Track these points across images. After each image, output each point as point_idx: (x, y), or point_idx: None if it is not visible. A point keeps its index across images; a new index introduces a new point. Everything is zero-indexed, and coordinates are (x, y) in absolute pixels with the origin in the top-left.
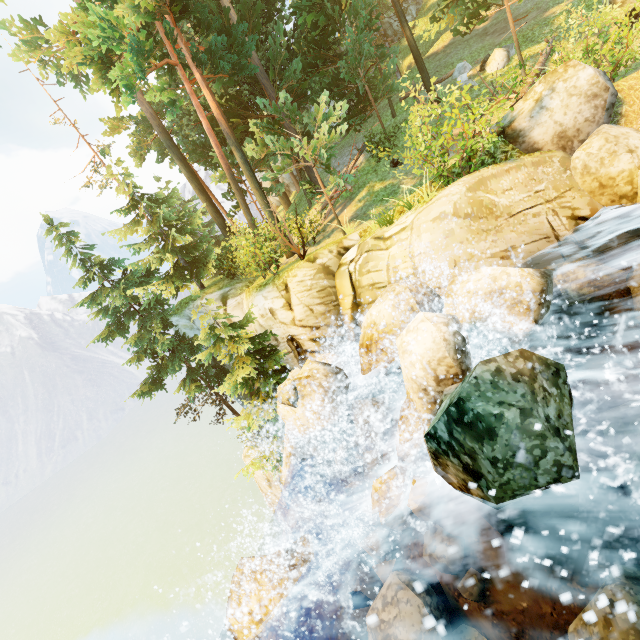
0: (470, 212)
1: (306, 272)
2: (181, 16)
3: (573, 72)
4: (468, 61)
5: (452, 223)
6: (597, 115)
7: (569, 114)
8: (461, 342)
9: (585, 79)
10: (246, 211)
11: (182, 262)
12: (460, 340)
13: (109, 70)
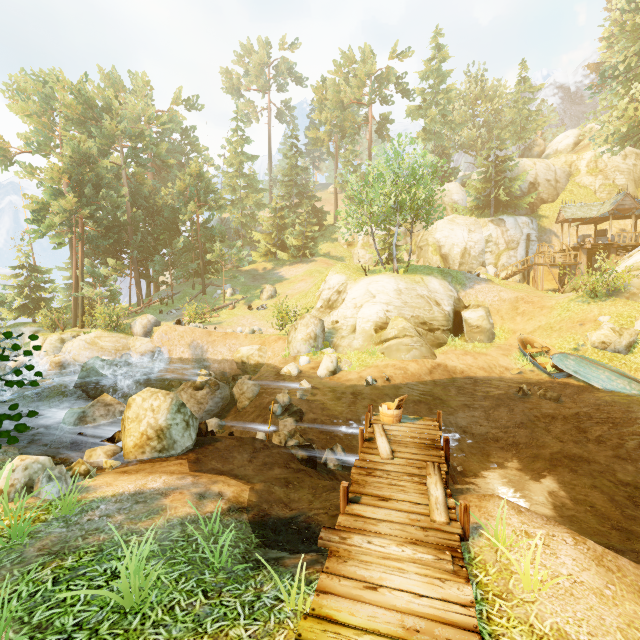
0: (90, 341)
1: (56, 337)
2: (87, 217)
3: (144, 318)
4: (234, 284)
5: (82, 342)
6: (144, 332)
7: (139, 328)
8: (21, 364)
9: (145, 321)
10: (74, 298)
11: (31, 304)
12: (21, 364)
13: (42, 219)
